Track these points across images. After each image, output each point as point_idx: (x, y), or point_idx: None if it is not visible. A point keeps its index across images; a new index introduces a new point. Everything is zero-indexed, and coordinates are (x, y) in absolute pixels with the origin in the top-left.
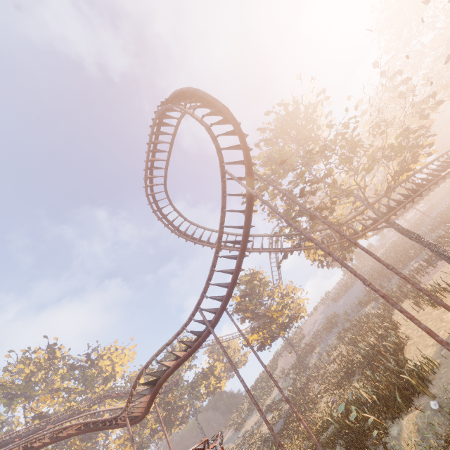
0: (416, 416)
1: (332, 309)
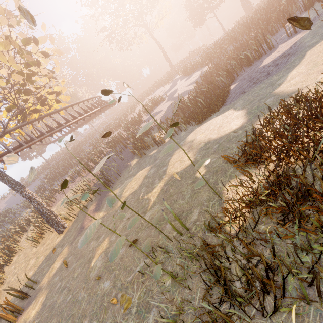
0: None
1: (15, 200)
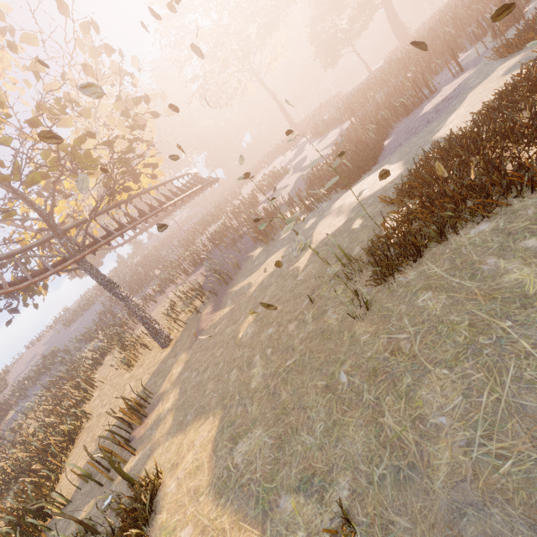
0: None
1: (61, 338)
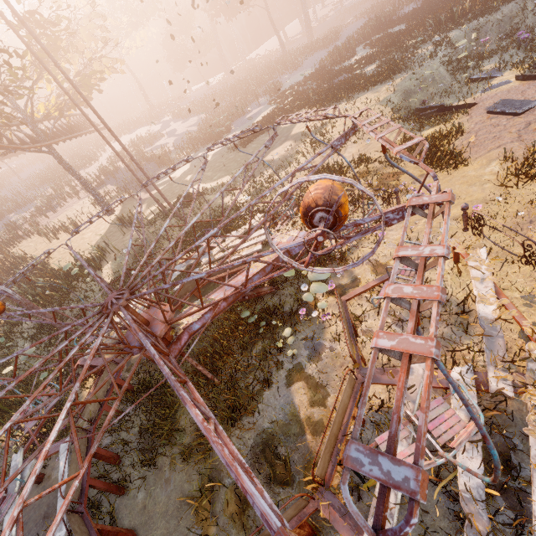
0: (111, 264)
1: None
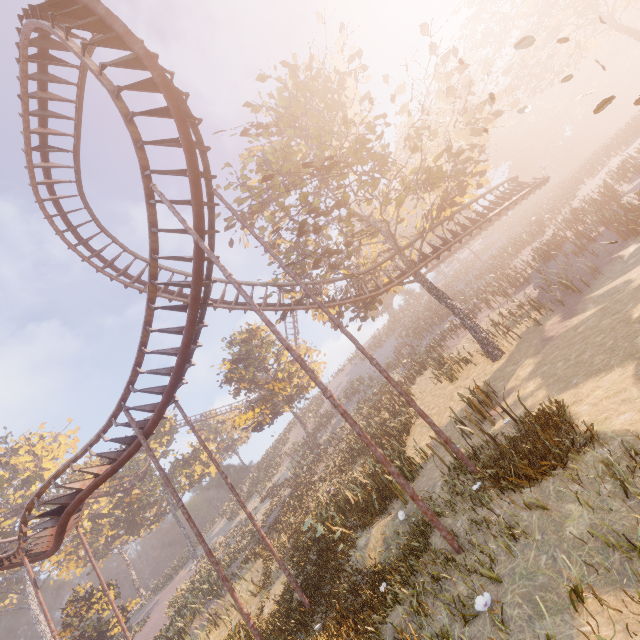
0: (386, 524)
1: (360, 370)
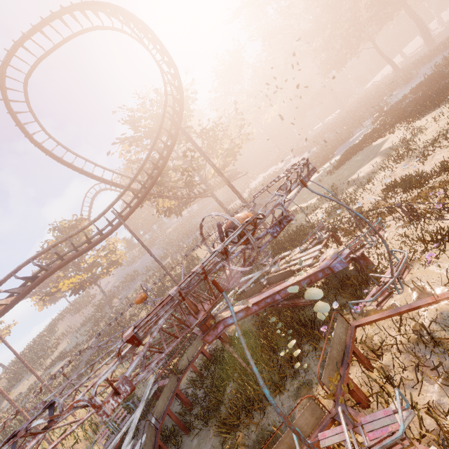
0: None
1: (128, 270)
